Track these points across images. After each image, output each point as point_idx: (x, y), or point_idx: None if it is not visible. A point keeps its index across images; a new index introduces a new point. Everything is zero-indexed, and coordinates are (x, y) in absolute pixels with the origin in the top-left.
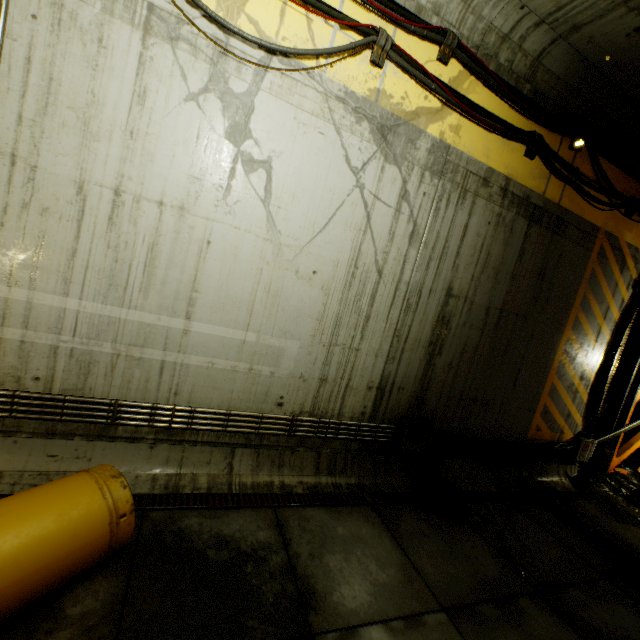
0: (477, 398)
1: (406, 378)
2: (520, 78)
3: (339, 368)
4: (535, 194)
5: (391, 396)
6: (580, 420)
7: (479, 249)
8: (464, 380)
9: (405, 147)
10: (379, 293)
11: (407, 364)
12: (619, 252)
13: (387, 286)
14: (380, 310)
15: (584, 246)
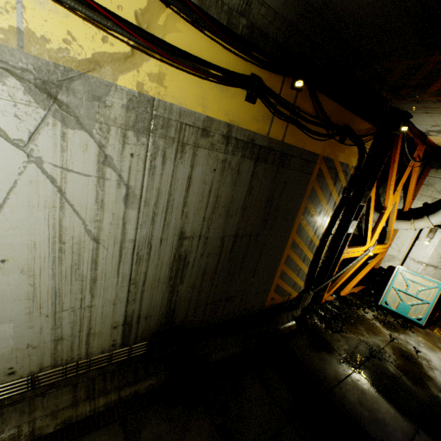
0: (222, 299)
1: (152, 308)
2: (233, 10)
3: (74, 325)
4: (260, 136)
5: (140, 324)
6: (303, 284)
7: (207, 194)
8: (208, 292)
9: (90, 106)
10: (101, 257)
11: (150, 299)
12: (334, 170)
13: (109, 249)
14: (107, 270)
15: (306, 171)
